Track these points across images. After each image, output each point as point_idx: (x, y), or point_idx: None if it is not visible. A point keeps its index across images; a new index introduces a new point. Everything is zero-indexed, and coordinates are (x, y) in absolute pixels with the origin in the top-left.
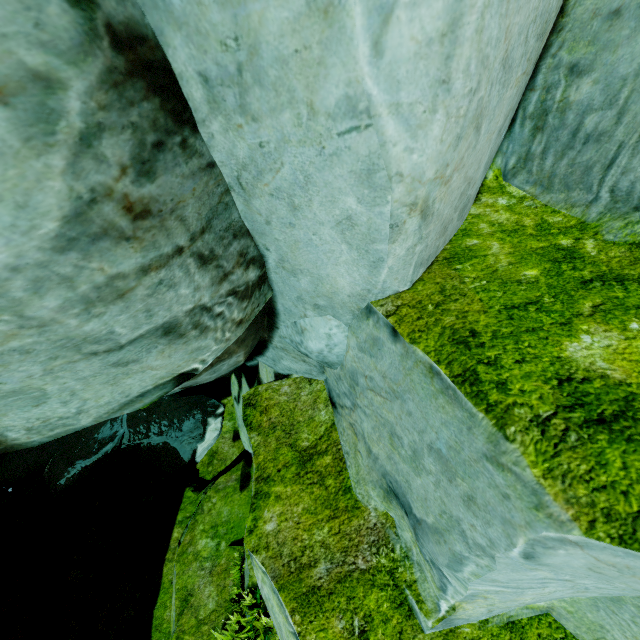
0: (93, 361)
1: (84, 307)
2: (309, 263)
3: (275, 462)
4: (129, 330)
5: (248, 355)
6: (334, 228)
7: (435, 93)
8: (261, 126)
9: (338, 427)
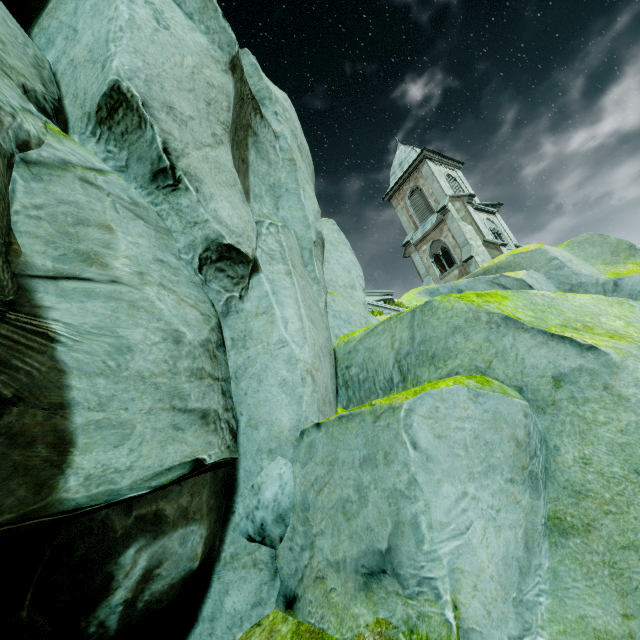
0: (169, 415)
1: (190, 374)
2: (266, 414)
3: None
4: (194, 399)
5: (202, 559)
6: (278, 387)
7: (303, 340)
8: (250, 351)
9: (304, 615)
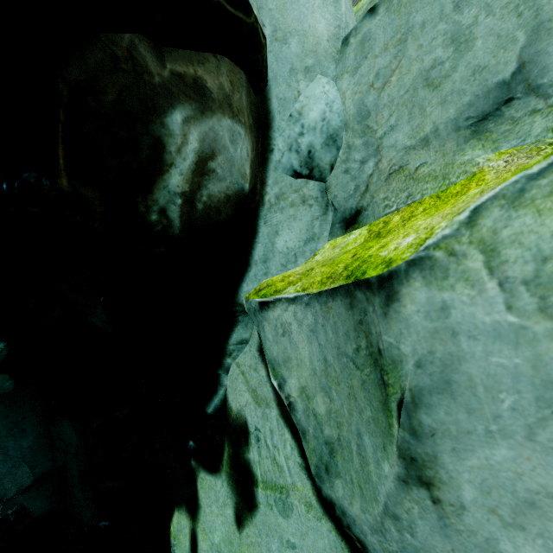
0: None
1: None
2: (295, 21)
3: (340, 262)
4: None
5: (250, 188)
6: None
7: None
8: None
9: (377, 214)
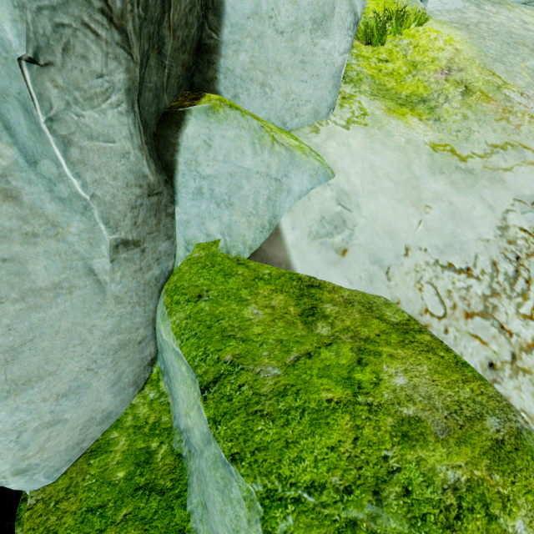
0: None
1: None
2: None
3: None
4: None
5: None
6: None
7: None
8: None
9: None
